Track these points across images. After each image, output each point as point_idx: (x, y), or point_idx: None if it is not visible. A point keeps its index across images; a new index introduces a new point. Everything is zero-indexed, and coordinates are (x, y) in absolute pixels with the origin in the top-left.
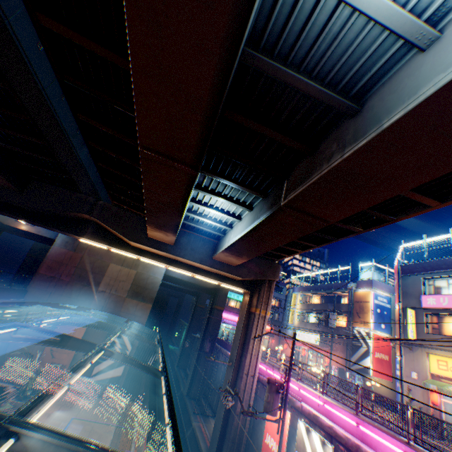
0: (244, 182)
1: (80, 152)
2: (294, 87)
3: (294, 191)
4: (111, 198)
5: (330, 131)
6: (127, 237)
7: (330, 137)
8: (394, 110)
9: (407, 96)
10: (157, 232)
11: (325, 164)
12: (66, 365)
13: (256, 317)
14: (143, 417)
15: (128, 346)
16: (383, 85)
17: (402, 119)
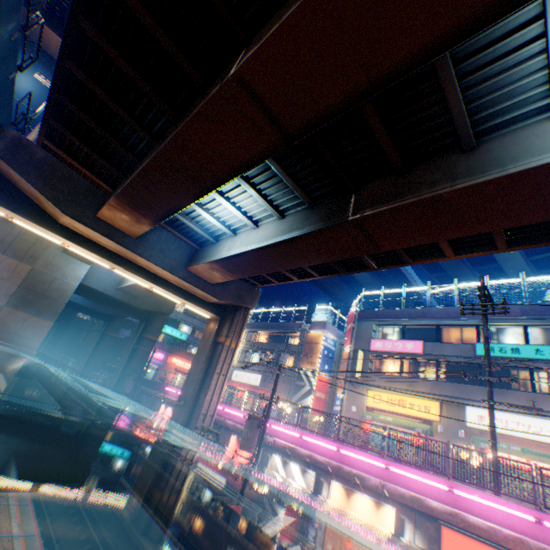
0: (298, 182)
1: (3, 22)
2: (446, 98)
3: (372, 208)
4: (44, 134)
5: (430, 158)
6: (60, 207)
7: (429, 164)
8: (522, 160)
9: (537, 153)
10: (123, 212)
11: (425, 189)
12: None
13: (225, 348)
14: None
15: None
16: (503, 134)
17: (529, 170)
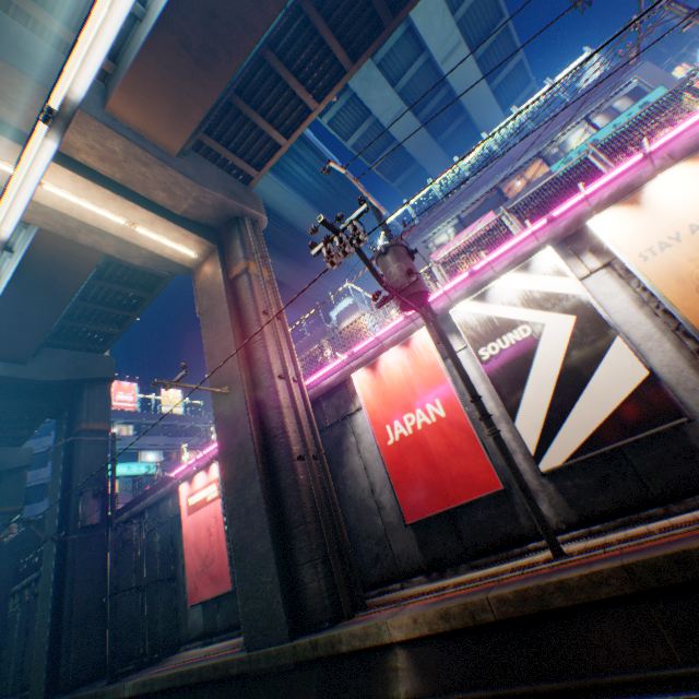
0: None
1: None
2: None
3: None
4: None
5: None
6: None
7: None
8: None
9: None
10: None
11: None
12: None
13: (255, 279)
14: None
15: None
16: None
17: None
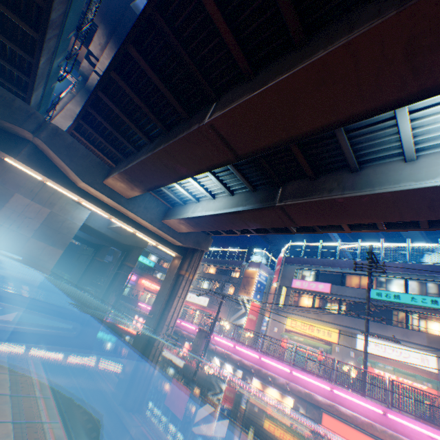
0: (244, 174)
1: (57, 59)
2: (339, 142)
3: (292, 200)
4: (74, 127)
5: (331, 171)
6: (80, 177)
7: (330, 176)
8: (383, 186)
9: (393, 182)
10: (123, 182)
11: (326, 193)
12: None
13: (185, 279)
14: (38, 365)
15: (26, 292)
16: (377, 165)
17: (387, 193)
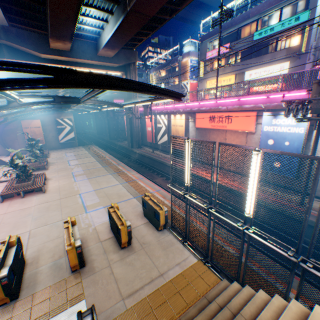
0: None
1: None
2: None
3: (132, 2)
4: (8, 21)
5: None
6: (38, 52)
7: None
8: None
9: None
10: (57, 43)
11: None
12: (43, 141)
13: None
14: (95, 147)
15: (70, 124)
16: None
17: None
